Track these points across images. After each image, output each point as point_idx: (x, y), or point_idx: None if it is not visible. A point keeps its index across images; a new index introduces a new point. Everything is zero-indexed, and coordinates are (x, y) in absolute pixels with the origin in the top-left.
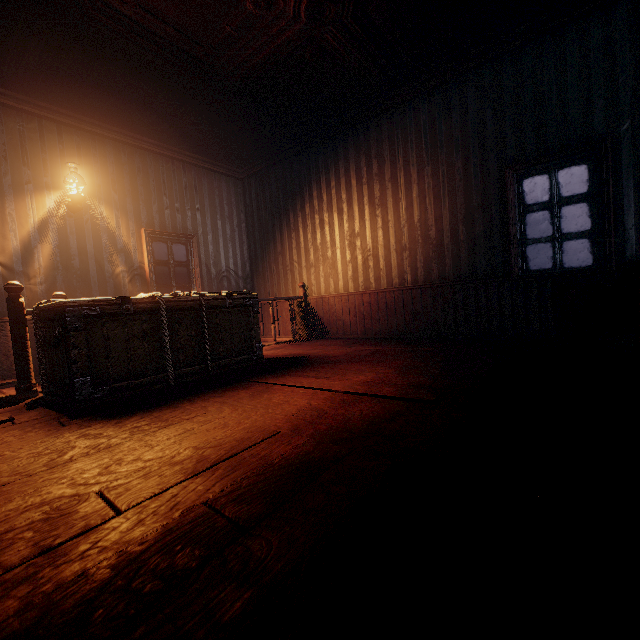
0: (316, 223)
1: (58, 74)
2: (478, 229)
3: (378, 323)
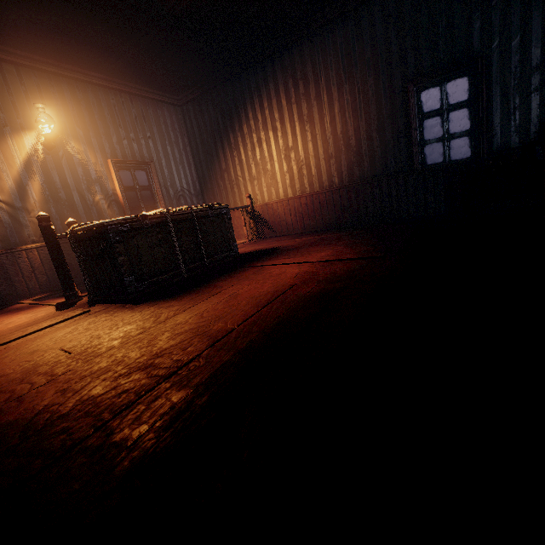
0: (254, 141)
1: (14, 16)
2: (388, 136)
3: (314, 219)
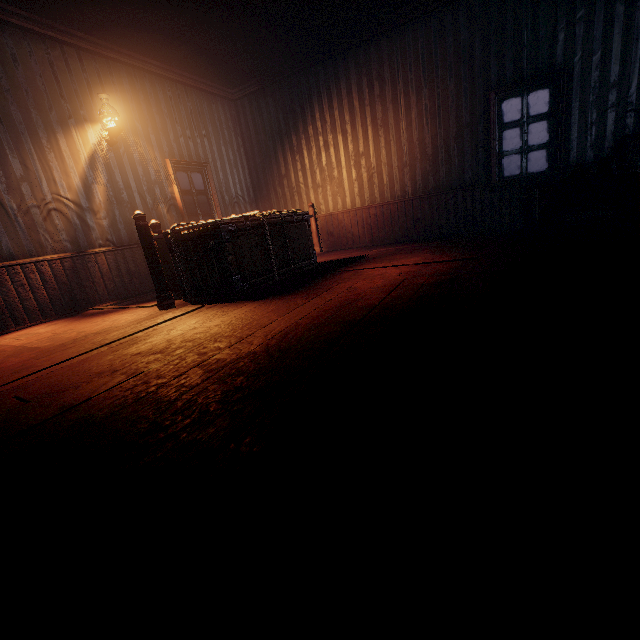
0: (320, 145)
1: None
2: (466, 145)
3: (384, 231)
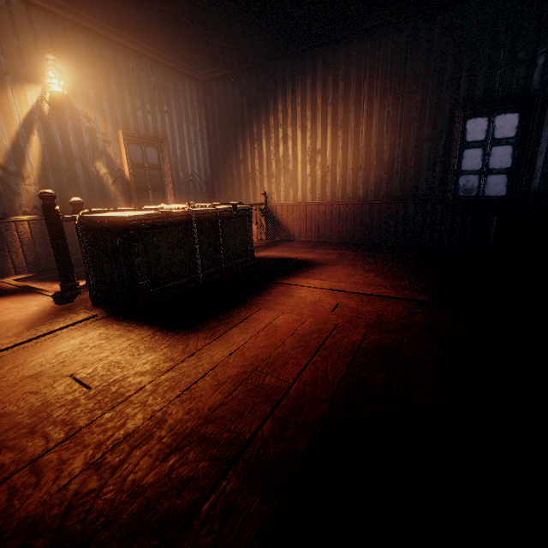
0: (279, 136)
1: None
2: (424, 158)
3: (330, 230)
